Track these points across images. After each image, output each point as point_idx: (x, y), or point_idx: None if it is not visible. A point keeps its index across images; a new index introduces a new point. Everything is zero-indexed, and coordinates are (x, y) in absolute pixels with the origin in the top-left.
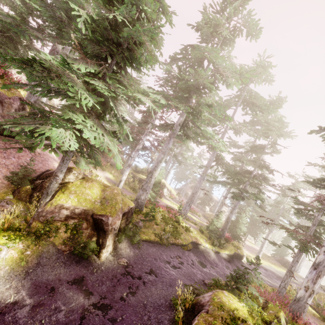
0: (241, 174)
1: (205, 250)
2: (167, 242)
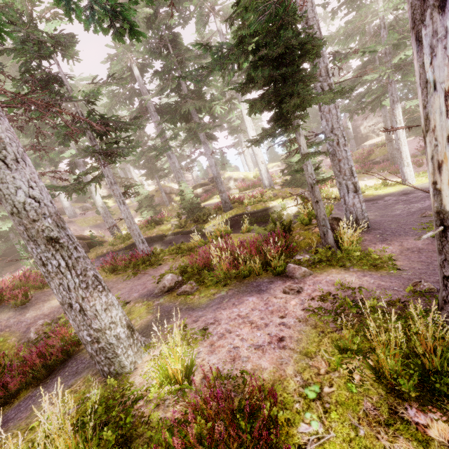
0: (175, 110)
1: (169, 238)
2: (102, 254)
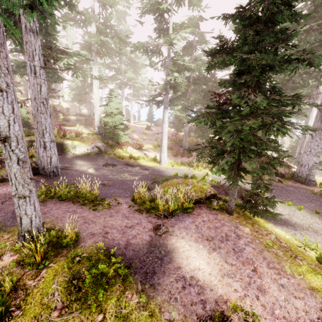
0: None
1: None
2: None
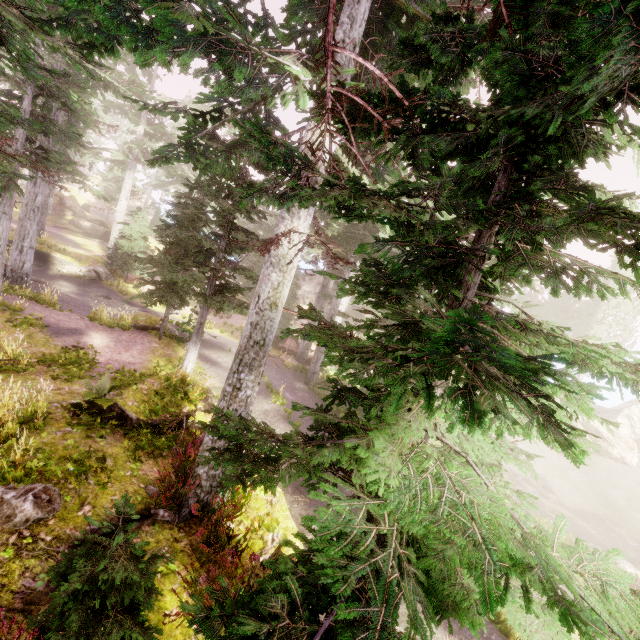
0: None
1: None
2: None
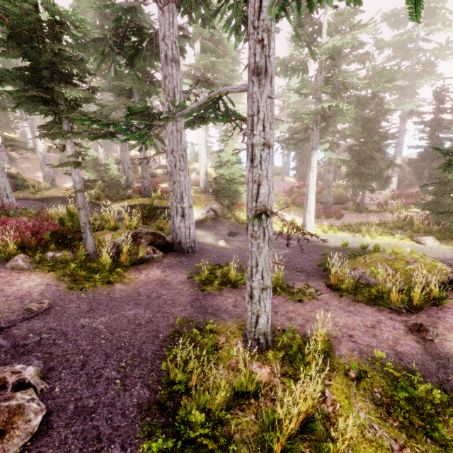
0: None
1: None
2: (17, 197)
